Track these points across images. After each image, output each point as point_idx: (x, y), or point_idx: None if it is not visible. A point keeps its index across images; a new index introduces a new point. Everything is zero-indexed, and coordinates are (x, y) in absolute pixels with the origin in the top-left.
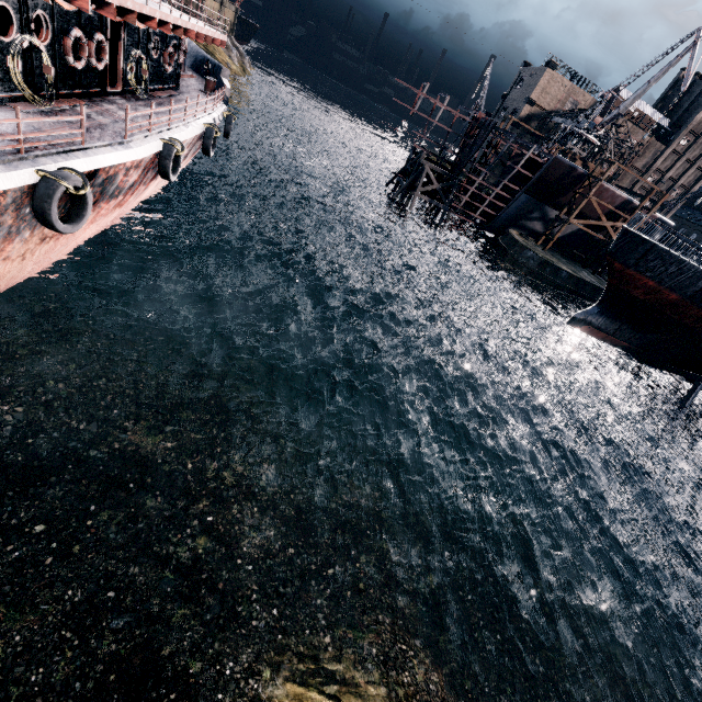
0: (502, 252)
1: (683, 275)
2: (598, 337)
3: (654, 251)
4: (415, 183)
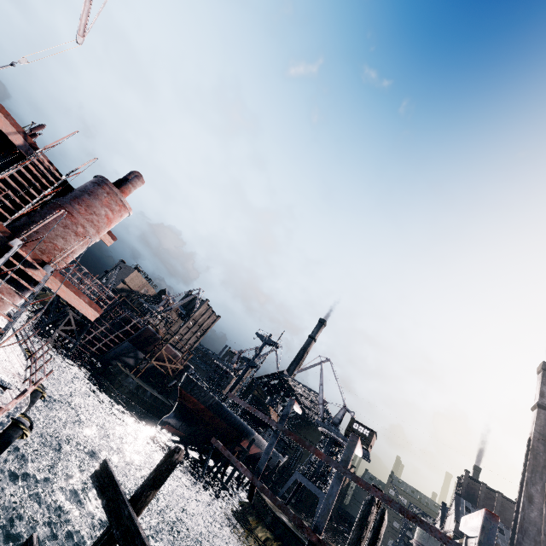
0: (113, 377)
1: (206, 397)
2: (172, 431)
3: (197, 386)
4: (57, 322)
